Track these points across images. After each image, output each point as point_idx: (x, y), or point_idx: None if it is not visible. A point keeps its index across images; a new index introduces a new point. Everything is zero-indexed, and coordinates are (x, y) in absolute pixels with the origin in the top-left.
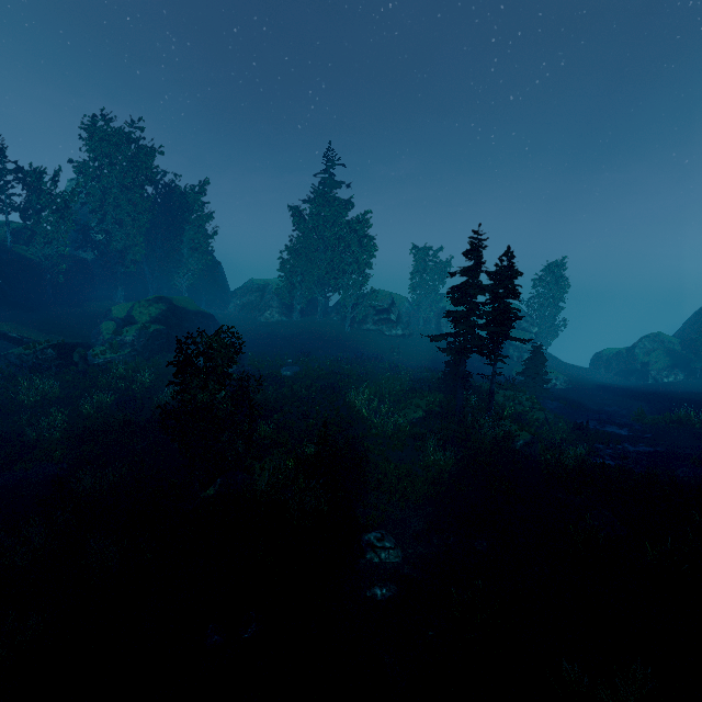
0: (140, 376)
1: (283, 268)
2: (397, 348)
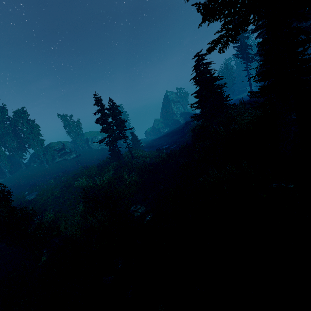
0: None
1: None
2: (78, 161)
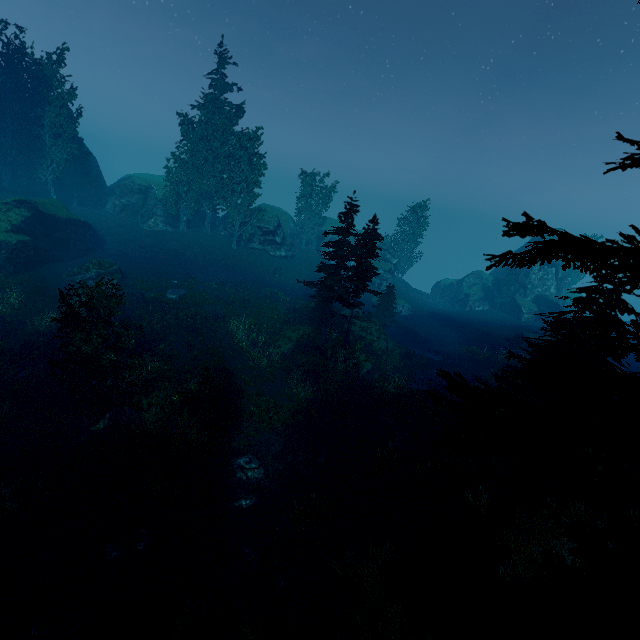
0: (7, 297)
1: (168, 175)
2: (279, 270)
